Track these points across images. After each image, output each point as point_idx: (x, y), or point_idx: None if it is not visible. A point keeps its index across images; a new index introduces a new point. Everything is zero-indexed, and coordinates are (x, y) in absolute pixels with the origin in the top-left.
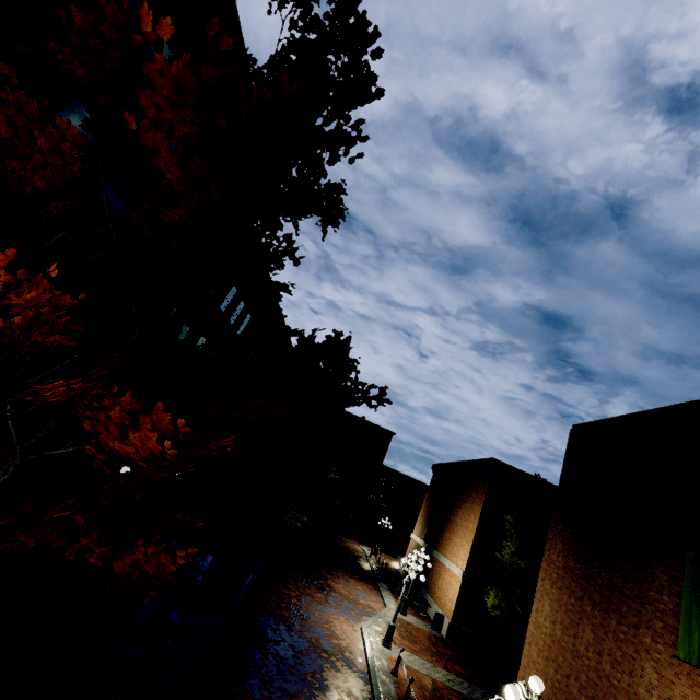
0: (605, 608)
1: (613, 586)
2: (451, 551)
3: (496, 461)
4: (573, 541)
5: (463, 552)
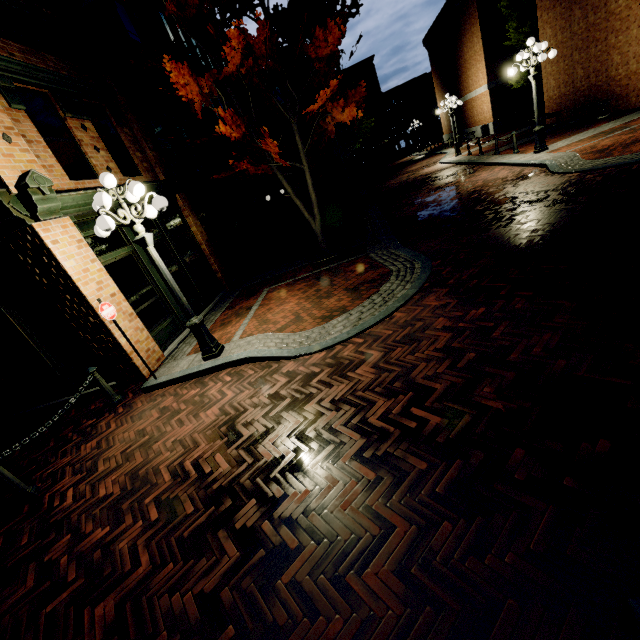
0: None
1: None
2: (472, 84)
3: None
4: None
5: (481, 73)
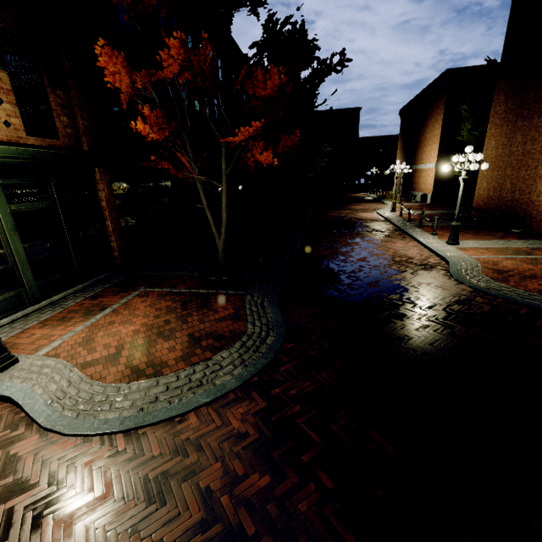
0: (531, 116)
1: (537, 99)
2: (425, 158)
3: (449, 70)
4: (512, 89)
5: (433, 153)
